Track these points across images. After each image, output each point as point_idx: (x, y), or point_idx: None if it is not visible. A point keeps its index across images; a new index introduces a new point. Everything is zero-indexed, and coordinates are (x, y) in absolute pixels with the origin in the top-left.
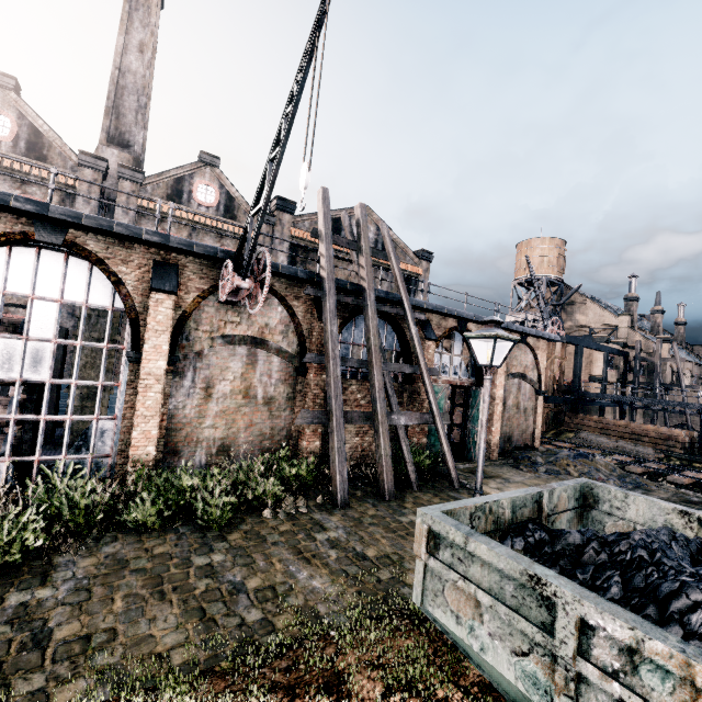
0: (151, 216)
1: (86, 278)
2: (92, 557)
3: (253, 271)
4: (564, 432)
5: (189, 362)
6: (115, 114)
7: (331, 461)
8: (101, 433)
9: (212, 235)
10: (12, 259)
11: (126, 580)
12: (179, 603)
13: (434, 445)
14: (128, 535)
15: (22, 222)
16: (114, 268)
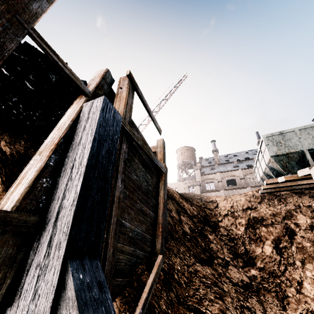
0: None
1: None
2: None
3: None
4: None
5: None
6: None
7: None
8: None
9: None
10: None
11: None
12: None
13: None
14: None
15: None
16: None
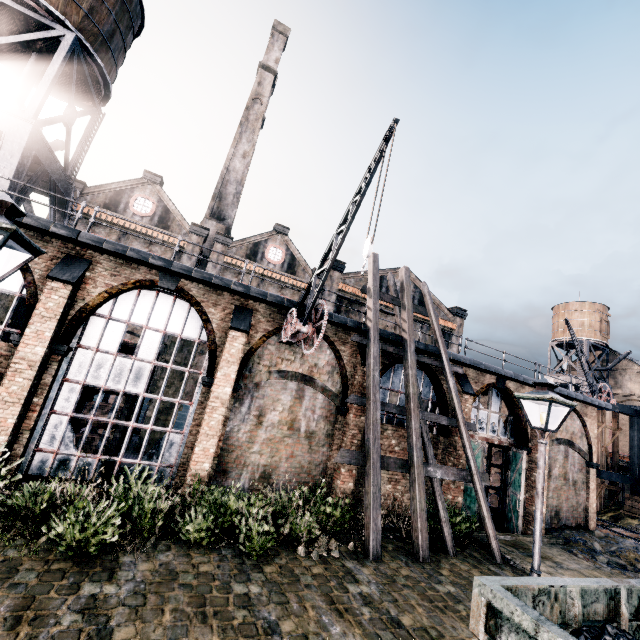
0: (232, 270)
1: (185, 315)
2: (149, 562)
3: (310, 318)
4: (624, 517)
5: (248, 391)
6: (219, 198)
7: (366, 505)
8: (170, 445)
9: (275, 286)
10: (139, 298)
11: (175, 593)
12: (218, 631)
13: (470, 507)
14: (179, 547)
15: (152, 273)
16: (206, 309)
